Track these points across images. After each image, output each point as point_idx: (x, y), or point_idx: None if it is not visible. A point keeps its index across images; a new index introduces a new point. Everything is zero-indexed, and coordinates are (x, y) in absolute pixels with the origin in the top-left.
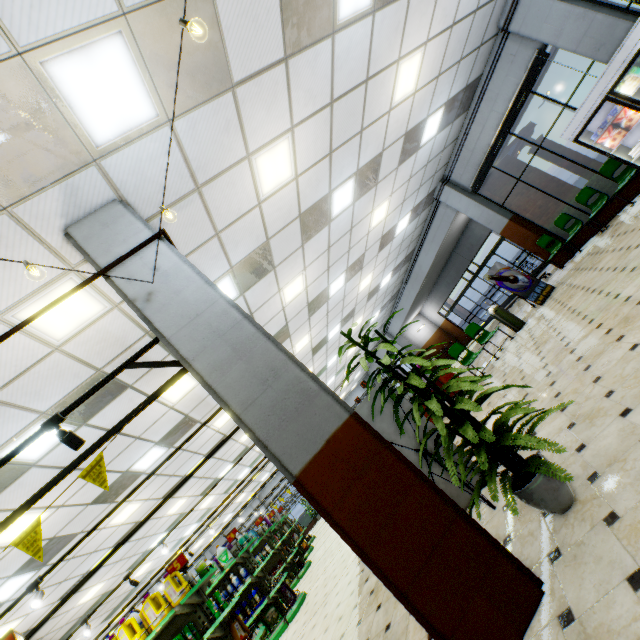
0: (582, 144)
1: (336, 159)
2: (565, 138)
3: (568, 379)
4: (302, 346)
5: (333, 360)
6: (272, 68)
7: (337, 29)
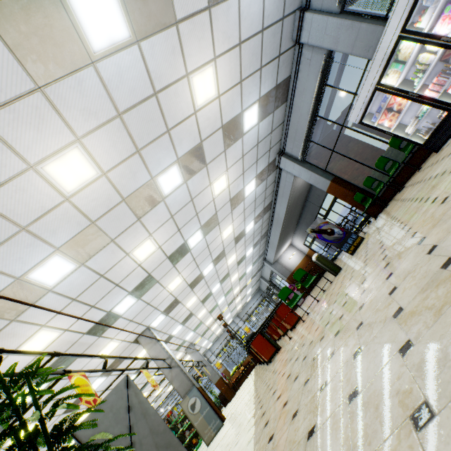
0: (366, 125)
1: (148, 154)
2: (352, 121)
3: (298, 385)
4: (176, 285)
5: (217, 287)
6: (25, 97)
7: (96, 59)
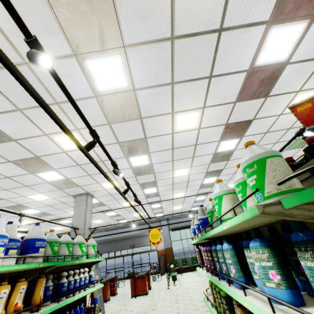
0: None
1: None
2: None
3: None
4: (124, 204)
5: (65, 221)
6: None
7: None
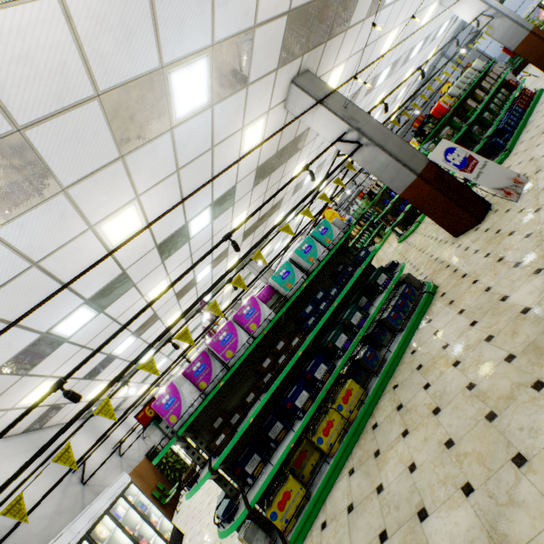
0: None
1: None
2: None
3: None
4: None
5: None
6: None
7: None
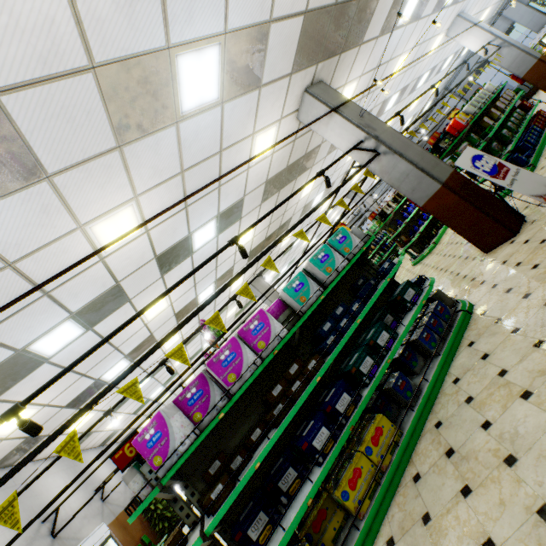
0: None
1: None
2: None
3: None
4: None
5: None
6: None
7: None
